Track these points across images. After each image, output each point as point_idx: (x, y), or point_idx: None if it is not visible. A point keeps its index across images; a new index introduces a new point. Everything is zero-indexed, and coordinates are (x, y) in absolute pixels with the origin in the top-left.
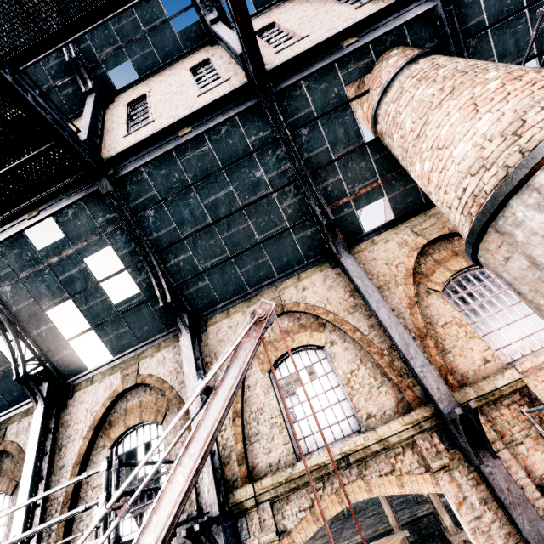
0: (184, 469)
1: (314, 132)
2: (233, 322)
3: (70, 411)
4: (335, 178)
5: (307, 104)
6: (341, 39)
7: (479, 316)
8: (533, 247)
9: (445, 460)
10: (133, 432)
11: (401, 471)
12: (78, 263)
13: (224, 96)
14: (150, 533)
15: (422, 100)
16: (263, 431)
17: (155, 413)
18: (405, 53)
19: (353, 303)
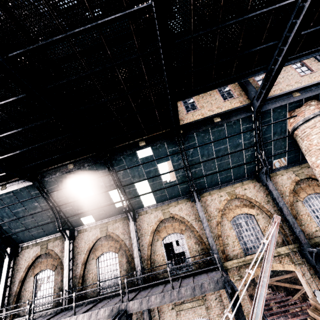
0: (268, 264)
1: (269, 128)
2: (213, 198)
3: (139, 224)
4: (270, 147)
5: (270, 116)
6: (293, 92)
7: (315, 213)
8: None
9: (300, 261)
10: (169, 235)
11: (283, 263)
12: (154, 166)
13: (238, 108)
14: (265, 278)
15: None
16: (230, 243)
17: (181, 230)
18: (318, 107)
19: (267, 200)
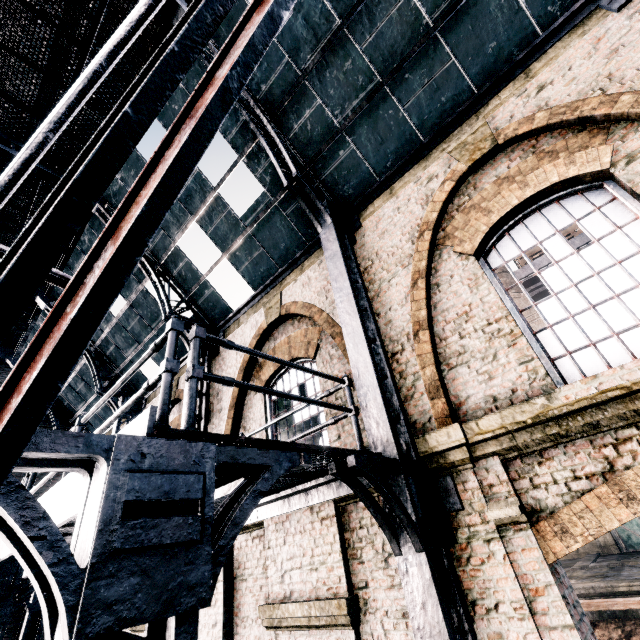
0: None
1: None
2: (401, 200)
3: (223, 357)
4: None
5: None
6: None
7: None
8: None
9: None
10: (284, 374)
11: None
12: None
13: None
14: None
15: None
16: (472, 347)
17: (305, 346)
18: None
19: None
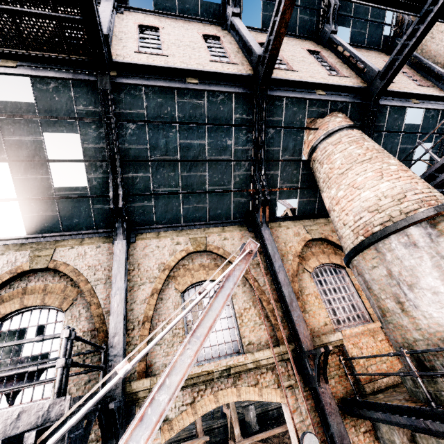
0: (192, 347)
1: (277, 135)
2: (161, 244)
3: None
4: (275, 171)
5: (281, 115)
6: (316, 87)
7: (327, 295)
8: (393, 265)
9: (293, 381)
10: (26, 312)
11: (262, 385)
12: (35, 134)
13: (233, 74)
14: (164, 392)
15: (352, 154)
16: (166, 337)
17: (61, 300)
18: (347, 120)
19: (257, 261)
